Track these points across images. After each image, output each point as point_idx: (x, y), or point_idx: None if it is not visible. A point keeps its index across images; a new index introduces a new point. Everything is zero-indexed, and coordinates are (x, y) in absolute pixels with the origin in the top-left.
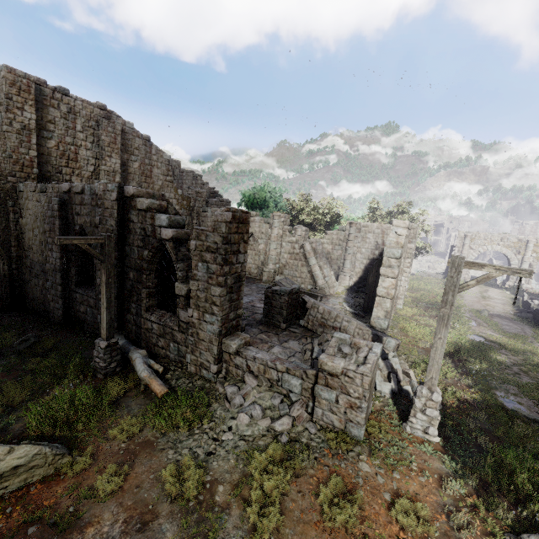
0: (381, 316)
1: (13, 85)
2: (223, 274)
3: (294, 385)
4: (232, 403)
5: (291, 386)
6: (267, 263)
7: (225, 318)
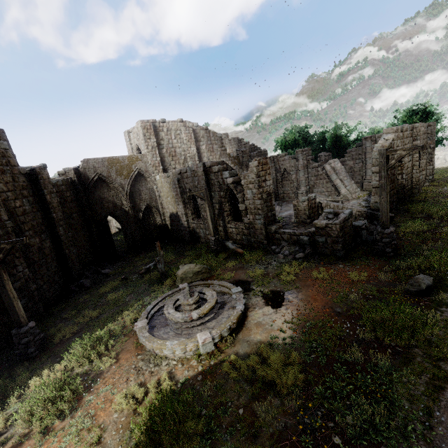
0: (378, 201)
1: (144, 128)
2: (260, 193)
3: (306, 240)
4: (274, 252)
5: (304, 241)
6: (299, 187)
7: (266, 216)
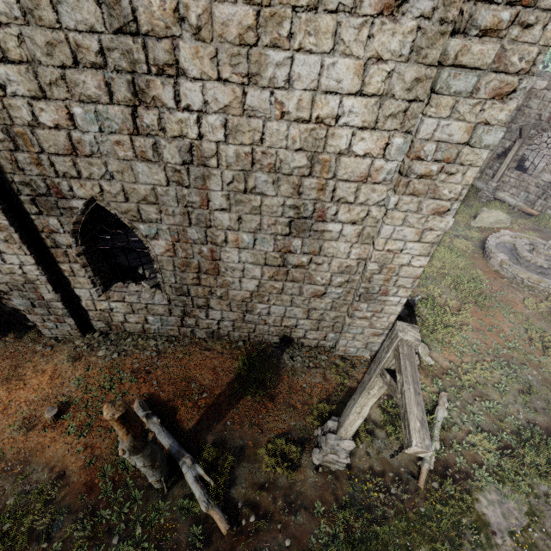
0: None
1: None
2: None
3: None
4: None
5: None
6: None
7: None
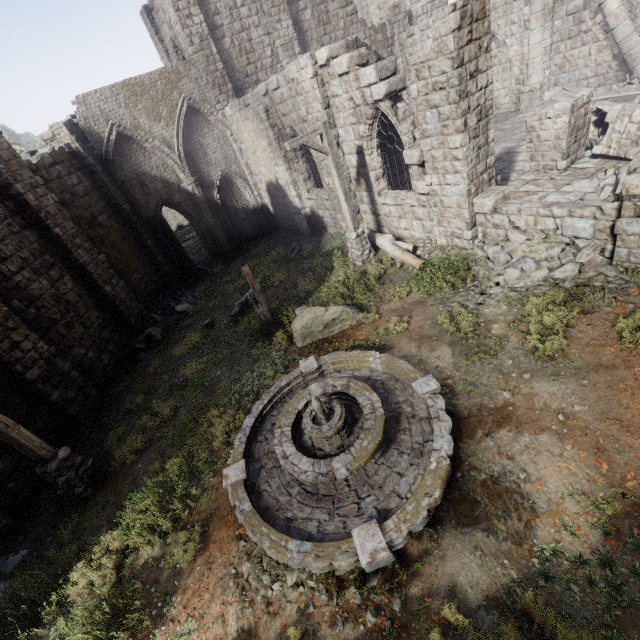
0: None
1: None
2: (461, 114)
3: (581, 229)
4: (495, 262)
5: (577, 231)
6: (526, 76)
7: (472, 173)
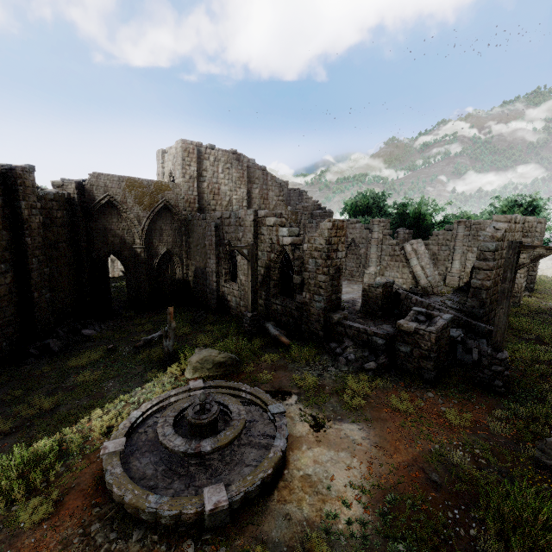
0: (475, 306)
1: (185, 151)
2: (327, 266)
3: (380, 344)
4: (334, 353)
5: (378, 345)
6: (368, 265)
7: (328, 298)
